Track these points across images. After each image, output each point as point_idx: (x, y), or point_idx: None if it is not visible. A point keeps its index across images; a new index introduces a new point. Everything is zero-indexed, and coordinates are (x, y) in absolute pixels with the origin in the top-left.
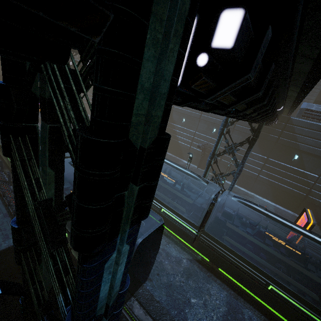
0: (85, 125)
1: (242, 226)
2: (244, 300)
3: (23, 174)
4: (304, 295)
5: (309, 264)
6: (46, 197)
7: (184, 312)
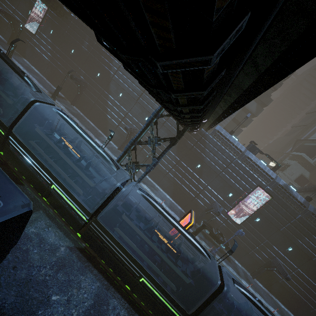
0: None
1: (137, 219)
2: (114, 290)
3: None
4: (167, 284)
5: (179, 260)
6: None
7: (35, 314)
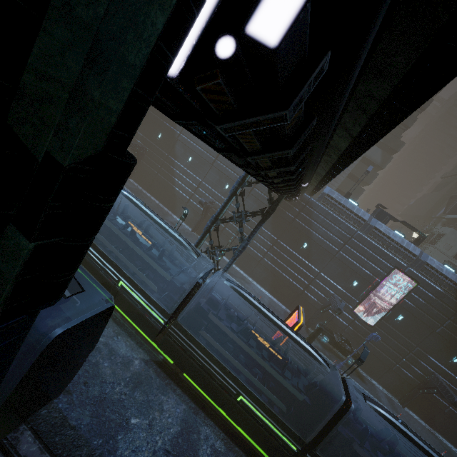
0: None
1: (227, 319)
2: (205, 415)
3: None
4: (273, 405)
5: (287, 370)
6: None
7: (115, 439)
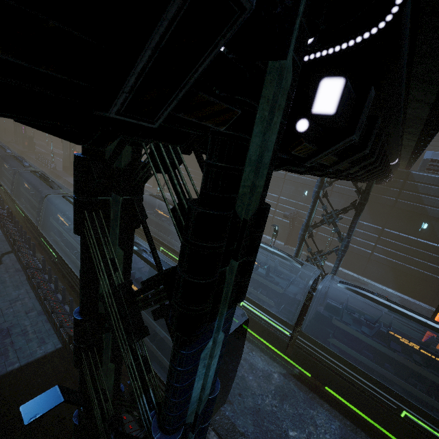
0: (189, 198)
1: (354, 324)
2: (366, 435)
3: (99, 253)
4: None
5: None
6: (122, 280)
7: None
